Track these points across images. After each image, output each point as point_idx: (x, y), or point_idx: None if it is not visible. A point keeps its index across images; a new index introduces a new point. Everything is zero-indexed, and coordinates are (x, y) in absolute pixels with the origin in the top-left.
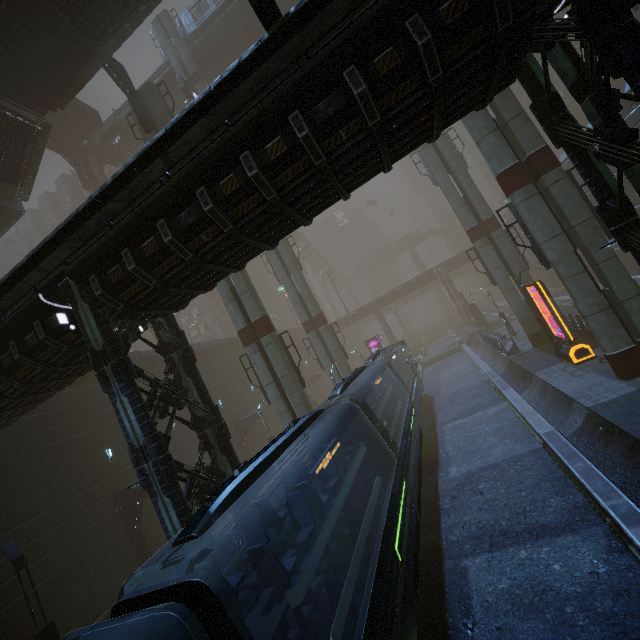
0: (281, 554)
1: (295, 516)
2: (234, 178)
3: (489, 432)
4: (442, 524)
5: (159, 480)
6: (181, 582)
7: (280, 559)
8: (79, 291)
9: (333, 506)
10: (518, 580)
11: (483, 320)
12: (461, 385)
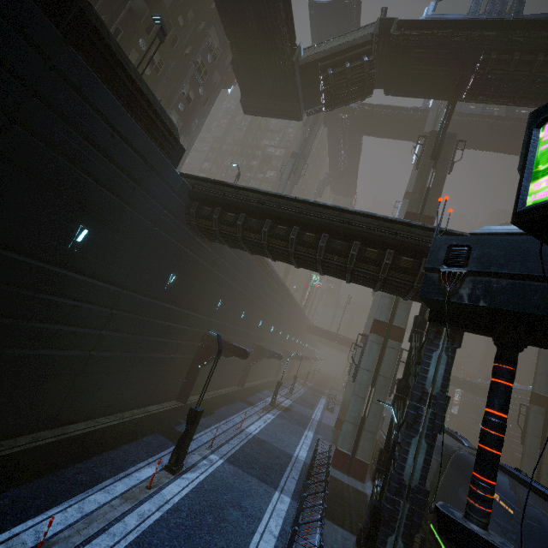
0: None
1: None
2: None
3: None
4: None
5: (429, 426)
6: None
7: None
8: None
9: None
10: None
11: None
12: None
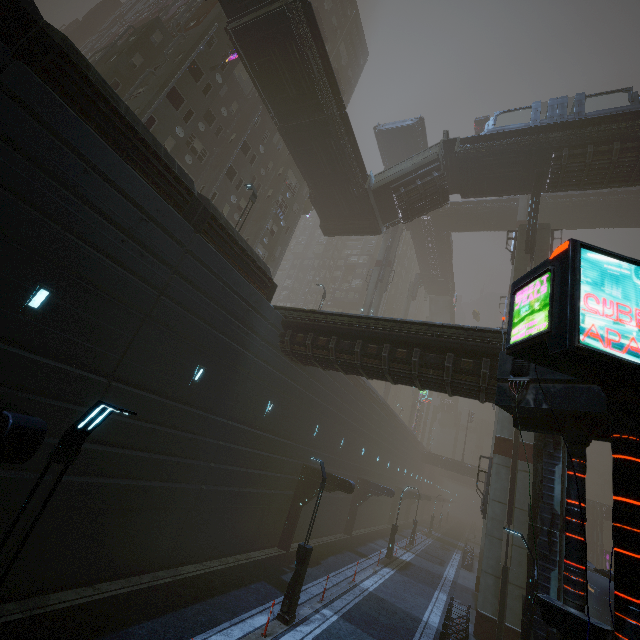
0: None
1: None
2: None
3: None
4: None
5: None
6: None
7: None
8: None
9: None
10: None
11: None
12: None
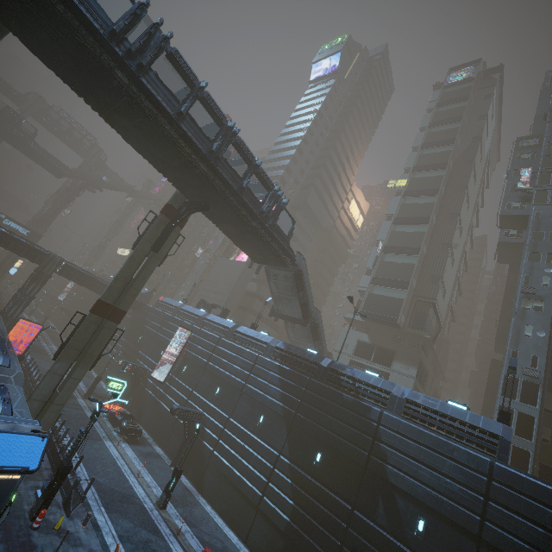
0: None
1: None
2: None
3: None
4: None
5: None
6: None
7: None
8: None
9: None
10: None
11: None
12: None
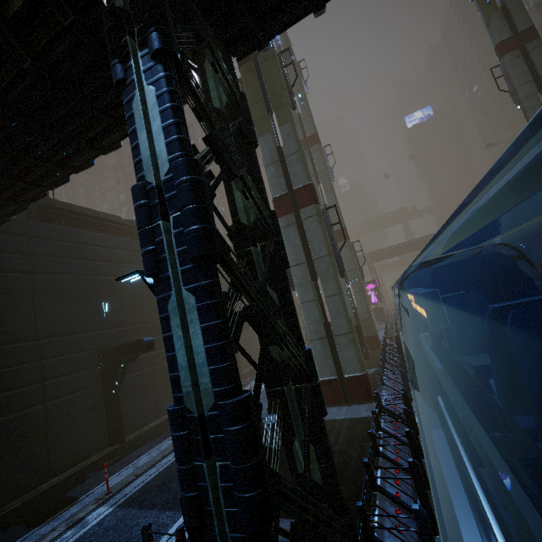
0: None
1: None
2: None
3: None
4: None
5: (181, 254)
6: None
7: None
8: None
9: None
10: None
11: None
12: None
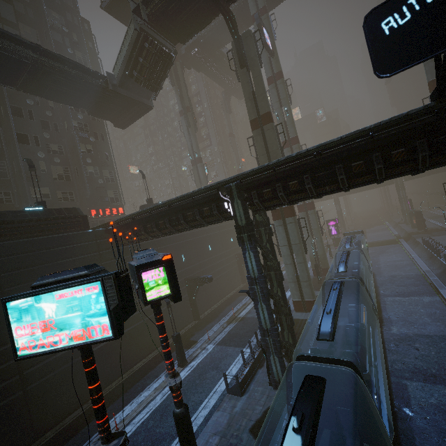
0: (332, 351)
1: (349, 339)
2: (363, 164)
3: (424, 313)
4: (388, 357)
5: (261, 296)
6: (340, 359)
7: (333, 353)
8: (237, 193)
9: (367, 340)
10: (443, 402)
11: (424, 226)
12: (399, 272)
